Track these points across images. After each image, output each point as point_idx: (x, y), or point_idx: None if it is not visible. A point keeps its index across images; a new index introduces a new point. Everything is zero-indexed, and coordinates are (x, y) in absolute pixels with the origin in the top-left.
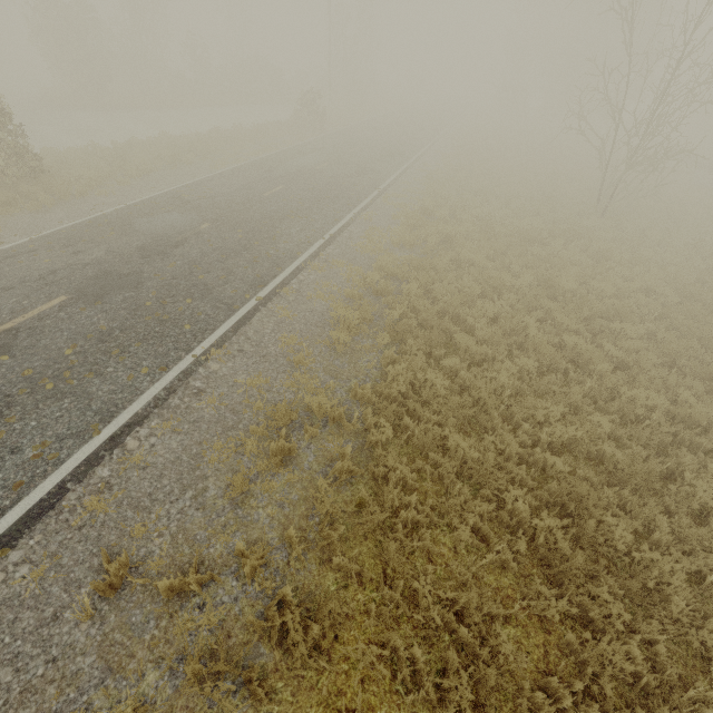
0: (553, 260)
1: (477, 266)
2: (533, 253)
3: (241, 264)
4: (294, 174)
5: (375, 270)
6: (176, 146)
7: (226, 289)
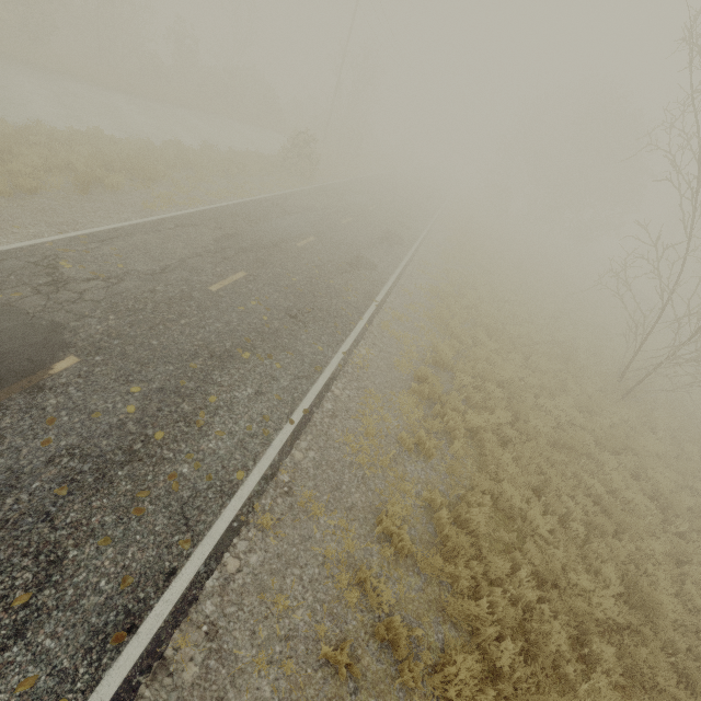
0: (622, 515)
1: (529, 525)
2: (583, 479)
3: (96, 525)
4: (266, 249)
5: (377, 532)
6: (103, 155)
7: (7, 669)
